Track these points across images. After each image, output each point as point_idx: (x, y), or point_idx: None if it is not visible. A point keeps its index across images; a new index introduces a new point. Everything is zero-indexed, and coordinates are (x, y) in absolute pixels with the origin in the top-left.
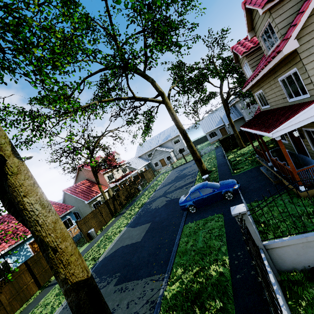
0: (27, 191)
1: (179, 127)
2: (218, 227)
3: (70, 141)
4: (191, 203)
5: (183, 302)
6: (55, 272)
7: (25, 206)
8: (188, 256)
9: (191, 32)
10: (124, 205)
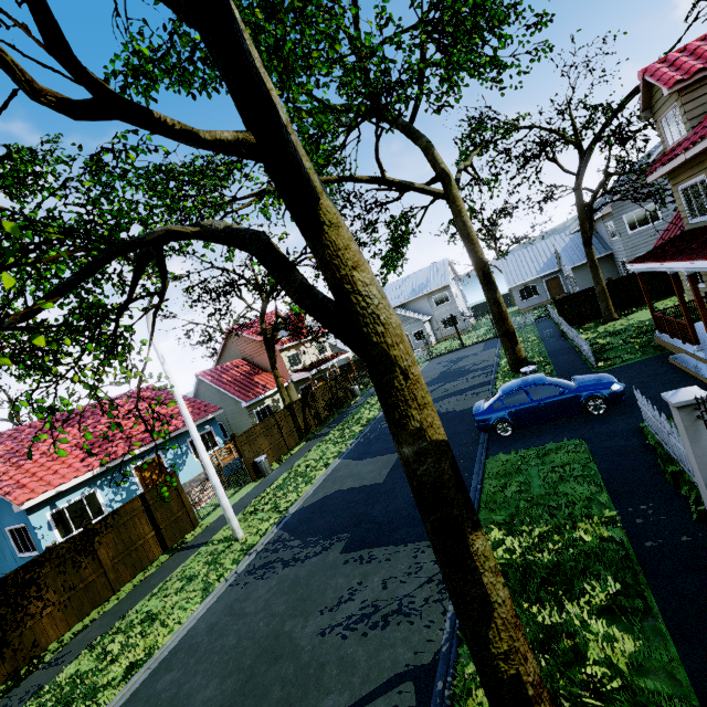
0: (356, 260)
1: (476, 257)
2: (579, 462)
3: (224, 269)
4: (503, 415)
5: (521, 581)
6: (401, 416)
7: (356, 287)
8: (512, 509)
9: (532, 34)
10: (323, 420)
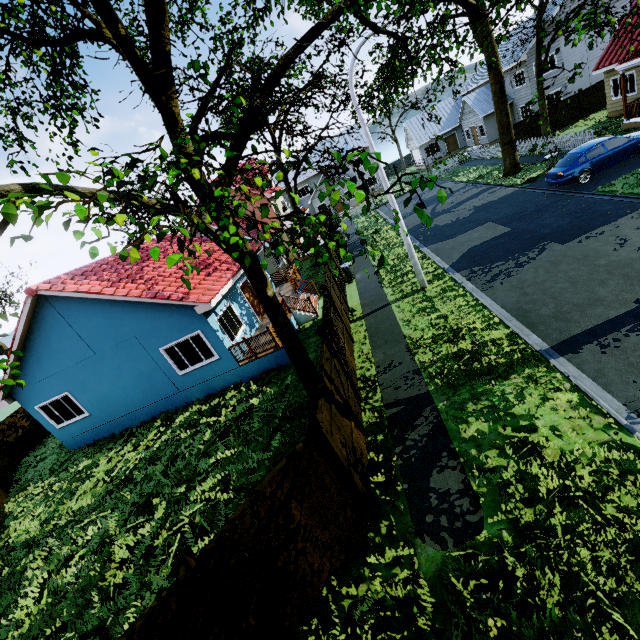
0: None
1: (497, 70)
2: None
3: None
4: (586, 166)
5: None
6: None
7: None
8: None
9: None
10: None
